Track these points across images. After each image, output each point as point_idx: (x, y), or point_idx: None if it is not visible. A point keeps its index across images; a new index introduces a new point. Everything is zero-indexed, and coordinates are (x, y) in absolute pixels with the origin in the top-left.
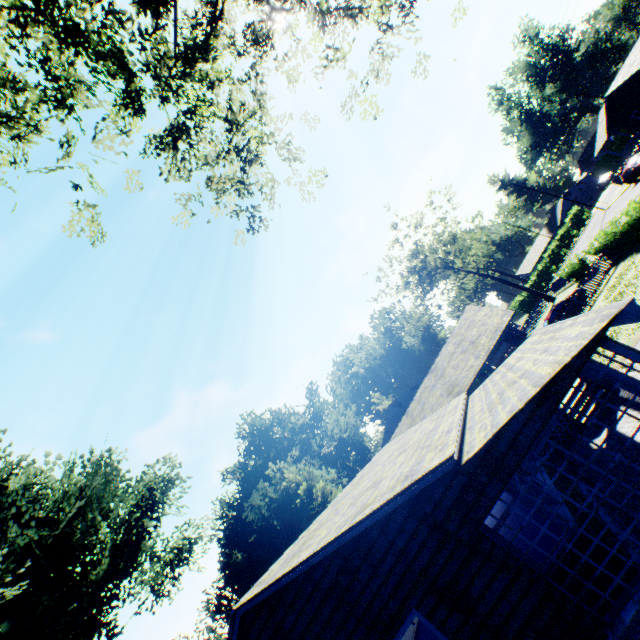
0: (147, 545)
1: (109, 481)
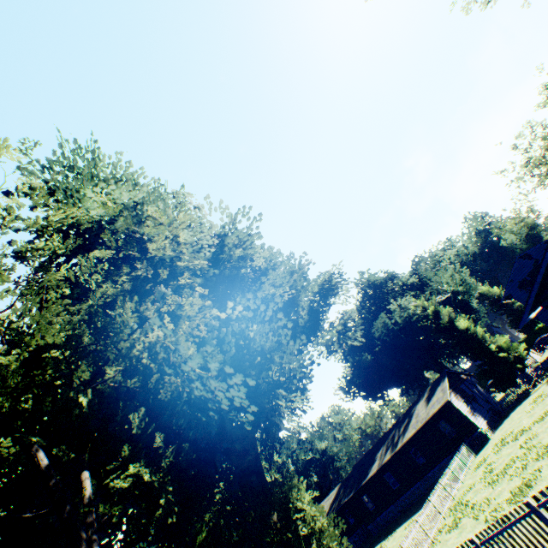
0: (320, 322)
1: (308, 269)
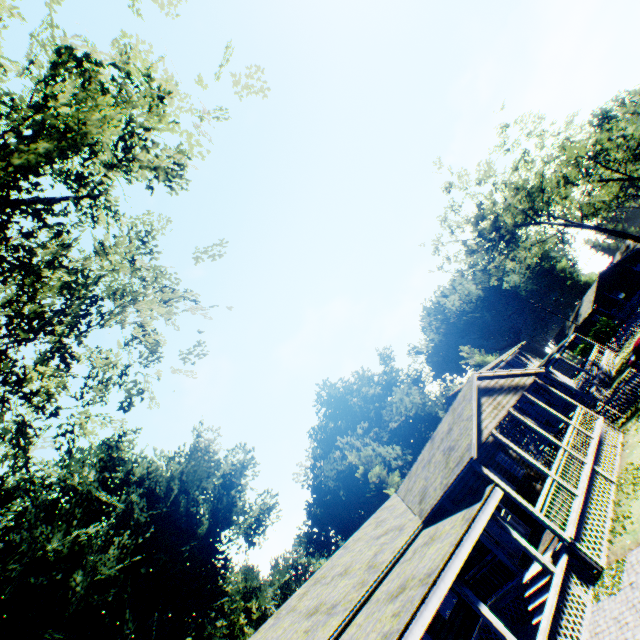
0: (238, 507)
1: (196, 470)
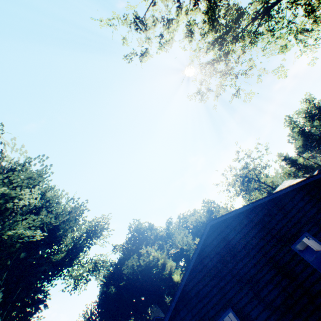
0: (80, 256)
1: (83, 213)
